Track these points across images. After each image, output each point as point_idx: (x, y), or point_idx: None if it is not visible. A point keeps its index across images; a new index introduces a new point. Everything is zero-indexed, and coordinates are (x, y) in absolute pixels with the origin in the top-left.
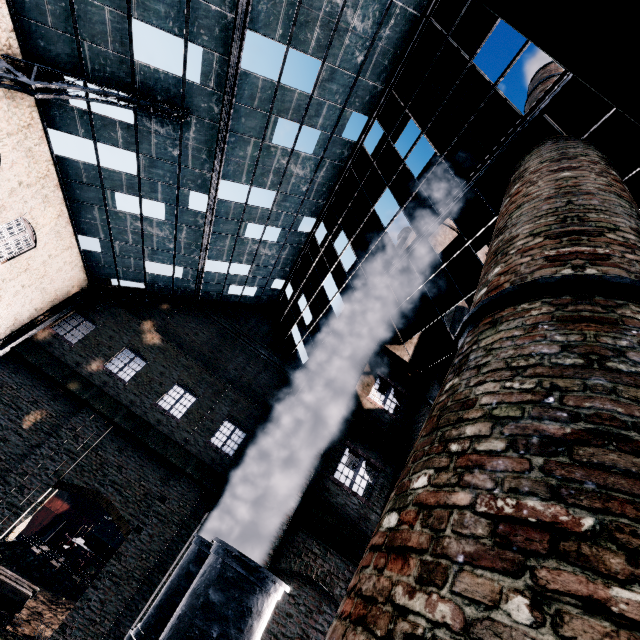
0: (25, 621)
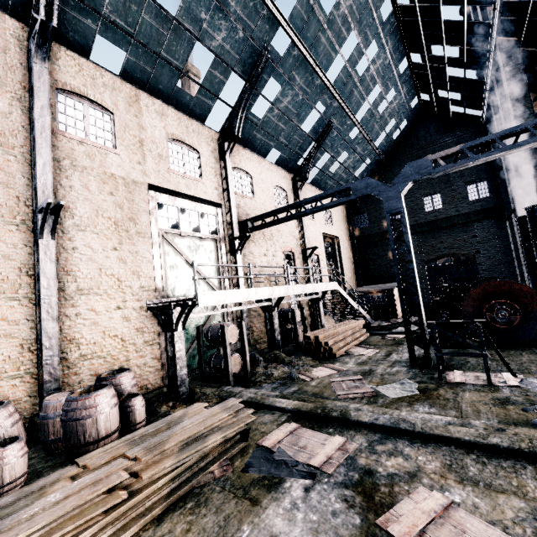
0: None
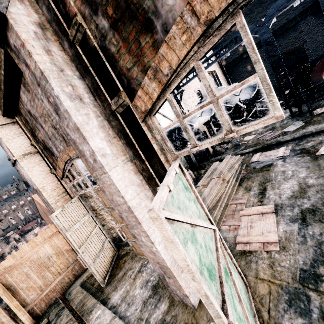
0: None
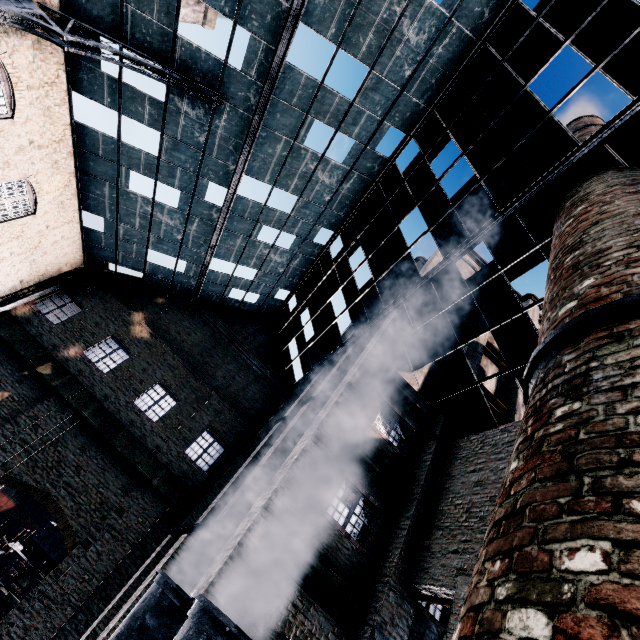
0: None
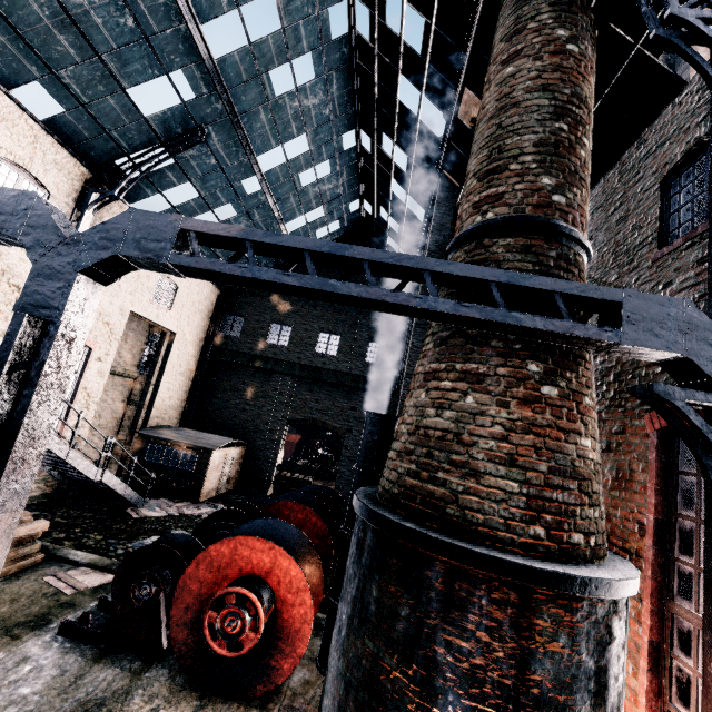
0: None
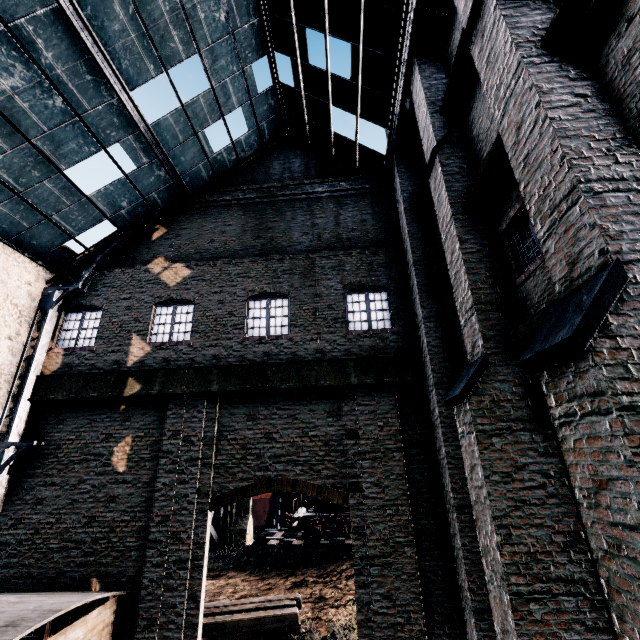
0: (313, 620)
